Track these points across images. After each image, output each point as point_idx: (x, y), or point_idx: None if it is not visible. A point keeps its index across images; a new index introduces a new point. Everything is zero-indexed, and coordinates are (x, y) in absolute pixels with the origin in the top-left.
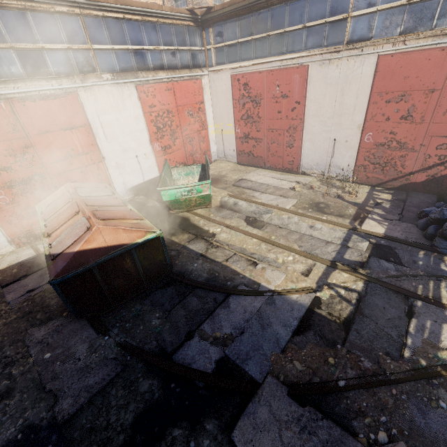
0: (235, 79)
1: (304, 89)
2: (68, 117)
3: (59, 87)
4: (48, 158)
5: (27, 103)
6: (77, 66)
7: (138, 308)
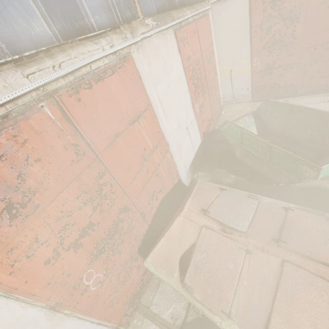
0: None
1: None
2: (131, 101)
3: (111, 51)
4: (125, 177)
5: (81, 93)
6: (117, 8)
7: None
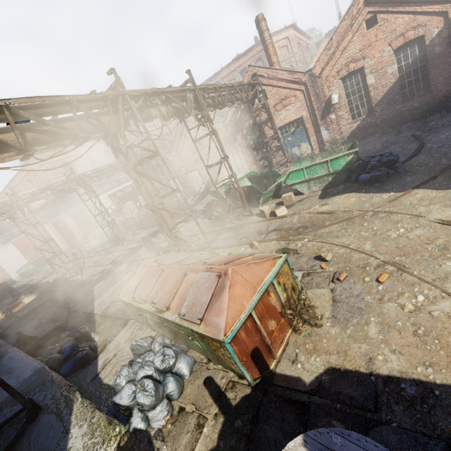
0: (53, 225)
1: (65, 224)
2: None
3: None
4: None
5: None
6: None
7: (1, 299)
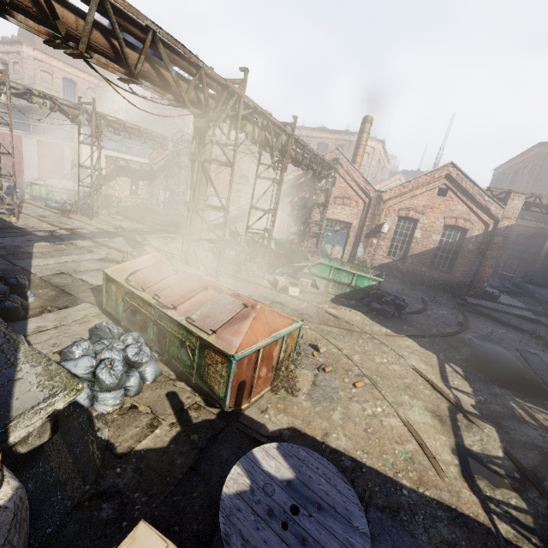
0: (1, 135)
1: (21, 146)
2: None
3: None
4: None
5: None
6: None
7: None
